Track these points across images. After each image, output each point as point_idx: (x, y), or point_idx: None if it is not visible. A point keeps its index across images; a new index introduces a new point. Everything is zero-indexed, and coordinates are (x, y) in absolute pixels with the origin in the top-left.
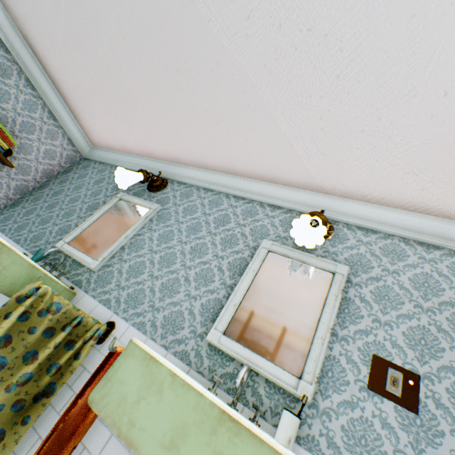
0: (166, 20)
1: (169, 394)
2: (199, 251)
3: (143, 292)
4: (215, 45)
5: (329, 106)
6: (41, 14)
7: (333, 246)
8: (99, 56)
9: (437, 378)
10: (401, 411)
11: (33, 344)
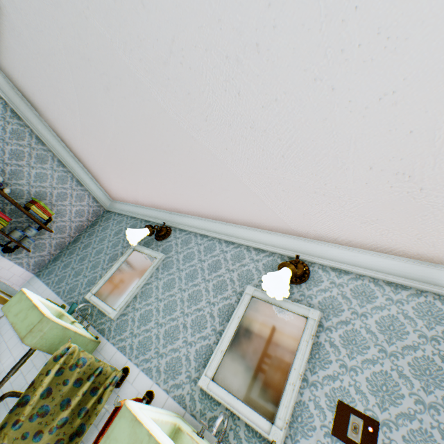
0: (149, 122)
1: None
2: (195, 298)
3: (150, 339)
4: (187, 136)
5: (283, 175)
6: (64, 118)
7: (309, 289)
8: (107, 142)
9: (395, 425)
10: None
11: (67, 393)
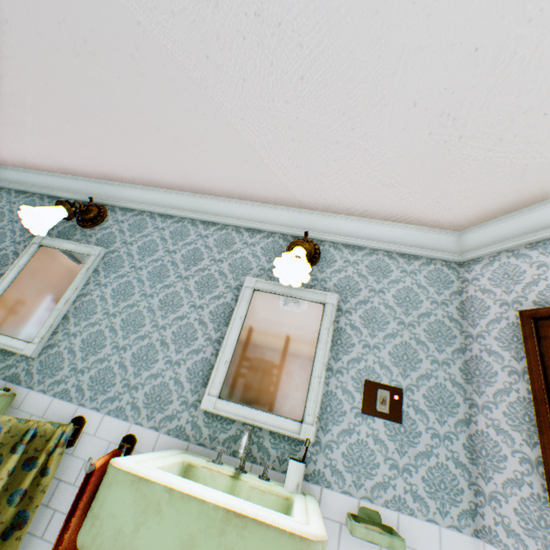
0: None
1: (170, 512)
2: (171, 304)
3: (111, 371)
4: (128, 21)
5: (297, 113)
6: None
7: (322, 272)
8: None
9: (416, 387)
10: (389, 425)
11: None
